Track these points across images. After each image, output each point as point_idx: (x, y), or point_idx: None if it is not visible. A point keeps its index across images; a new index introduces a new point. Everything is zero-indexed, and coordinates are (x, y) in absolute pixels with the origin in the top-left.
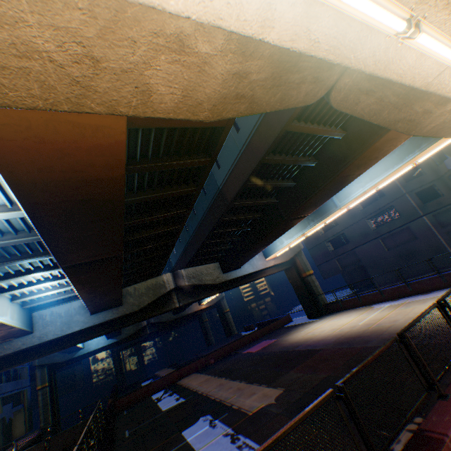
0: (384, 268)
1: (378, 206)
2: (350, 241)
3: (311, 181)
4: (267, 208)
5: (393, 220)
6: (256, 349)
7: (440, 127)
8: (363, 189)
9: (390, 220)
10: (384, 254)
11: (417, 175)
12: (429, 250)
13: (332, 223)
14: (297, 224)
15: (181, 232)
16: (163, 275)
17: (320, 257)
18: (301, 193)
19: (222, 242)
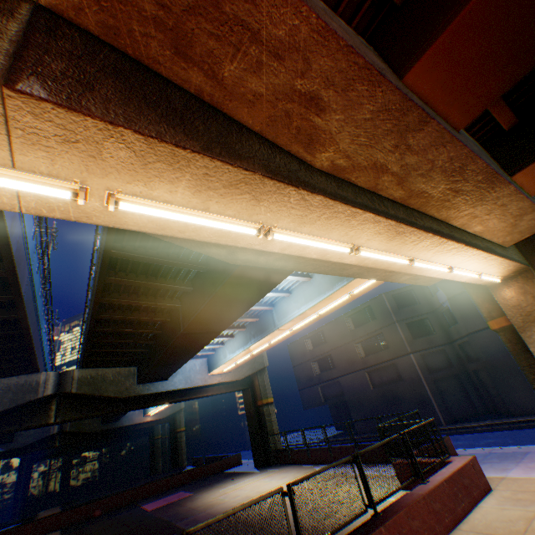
0: (367, 410)
1: (368, 330)
2: (336, 366)
3: (202, 290)
4: (174, 312)
5: (381, 351)
6: (156, 505)
7: (295, 262)
8: (299, 311)
9: (379, 349)
10: (368, 392)
11: (412, 302)
12: (414, 398)
13: (323, 338)
14: (241, 336)
15: (29, 322)
16: (41, 373)
17: (304, 379)
18: (195, 303)
19: (131, 343)
